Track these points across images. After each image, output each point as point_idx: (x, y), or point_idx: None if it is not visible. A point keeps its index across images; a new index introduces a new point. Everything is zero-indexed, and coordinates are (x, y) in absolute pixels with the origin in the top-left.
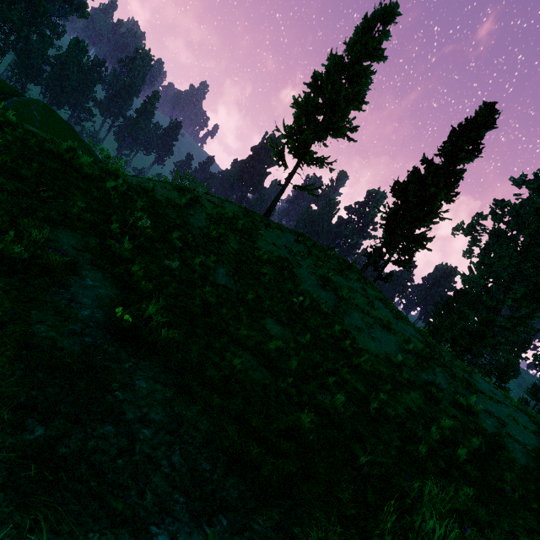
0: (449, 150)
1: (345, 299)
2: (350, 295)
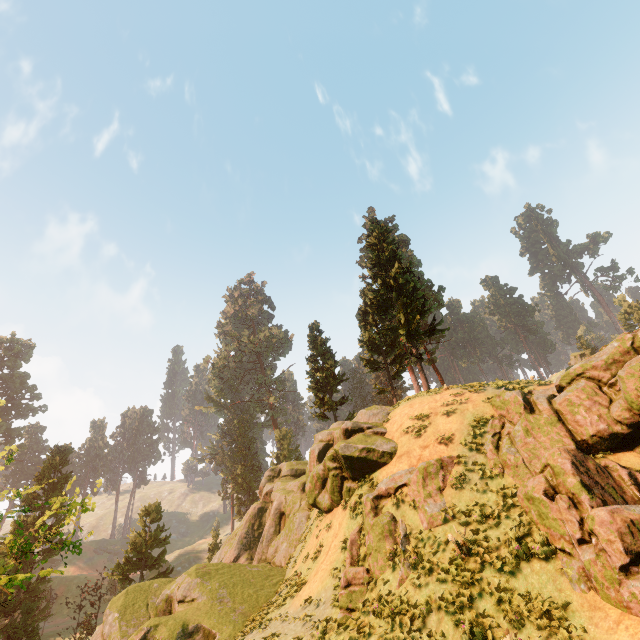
0: None
1: None
2: None
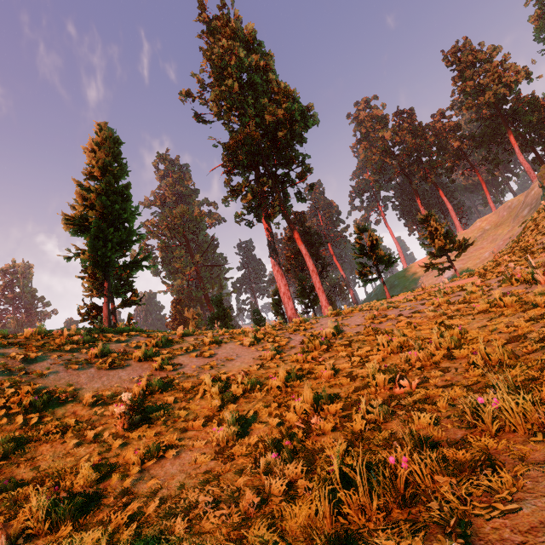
0: (100, 168)
1: (152, 355)
2: (148, 349)
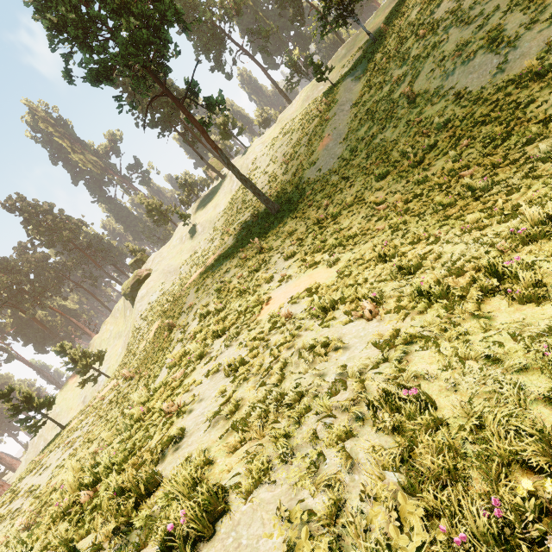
0: None
1: None
2: None
